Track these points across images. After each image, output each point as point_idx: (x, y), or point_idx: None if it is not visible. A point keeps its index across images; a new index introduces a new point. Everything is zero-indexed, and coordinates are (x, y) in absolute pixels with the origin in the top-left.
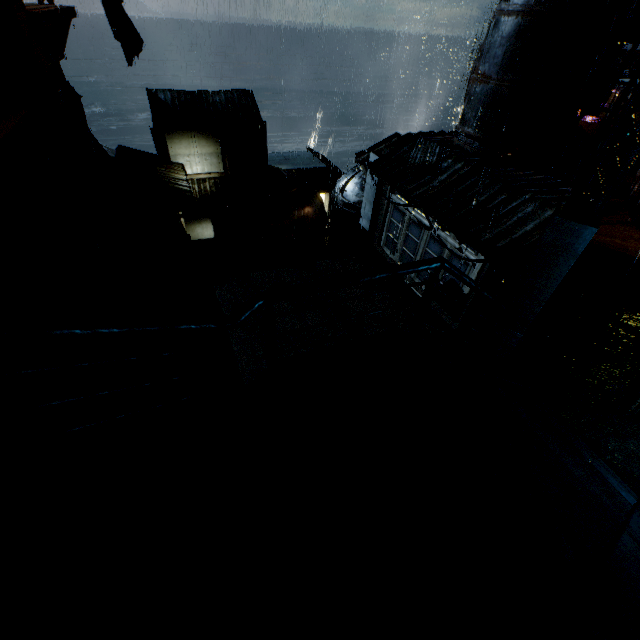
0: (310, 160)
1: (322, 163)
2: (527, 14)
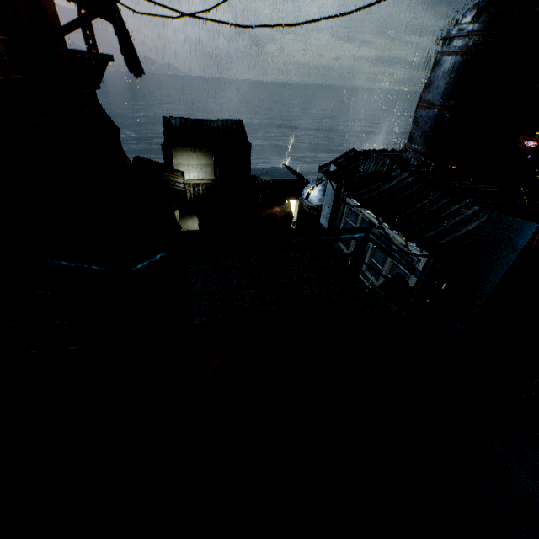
0: (286, 174)
1: (295, 176)
2: (465, 53)
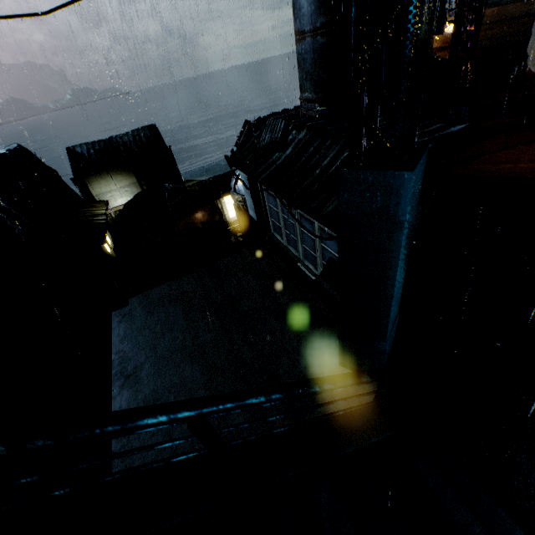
0: (227, 166)
1: None
2: None
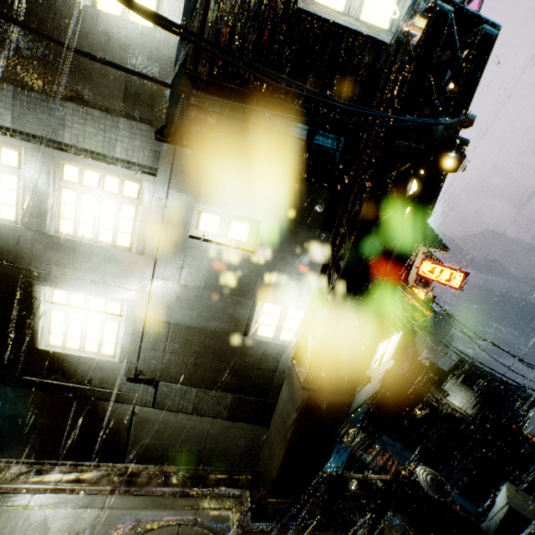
0: None
1: None
2: None
